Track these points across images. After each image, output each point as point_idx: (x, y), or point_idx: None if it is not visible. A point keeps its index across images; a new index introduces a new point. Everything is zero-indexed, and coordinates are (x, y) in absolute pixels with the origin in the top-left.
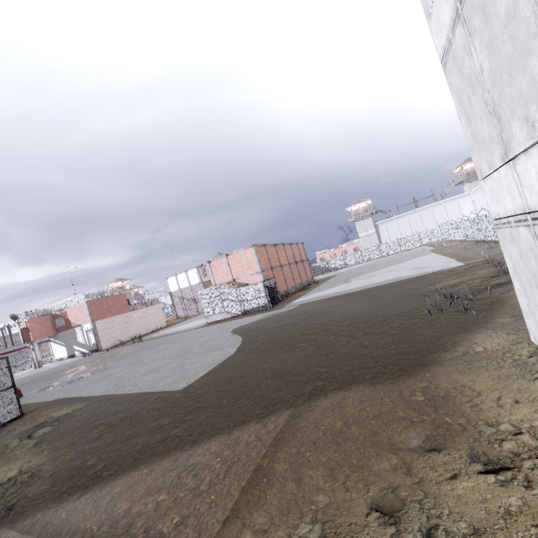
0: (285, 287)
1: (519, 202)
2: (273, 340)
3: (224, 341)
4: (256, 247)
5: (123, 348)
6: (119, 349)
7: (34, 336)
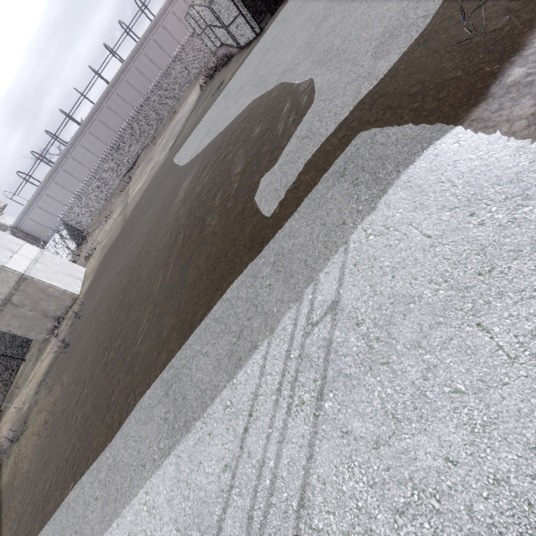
0: None
1: (29, 260)
2: (161, 197)
3: (217, 129)
4: None
5: None
6: None
7: None
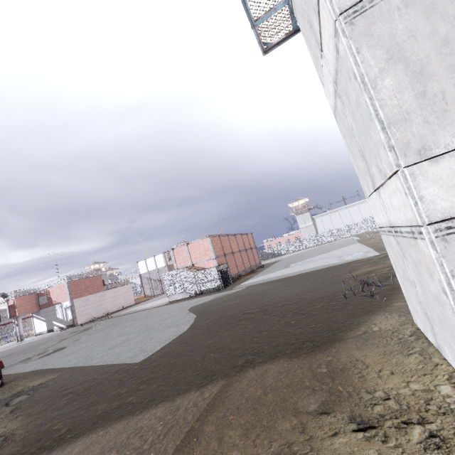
0: (236, 271)
1: (386, 218)
2: (220, 319)
3: (181, 319)
4: (212, 237)
5: (95, 323)
6: (92, 324)
7: (20, 312)
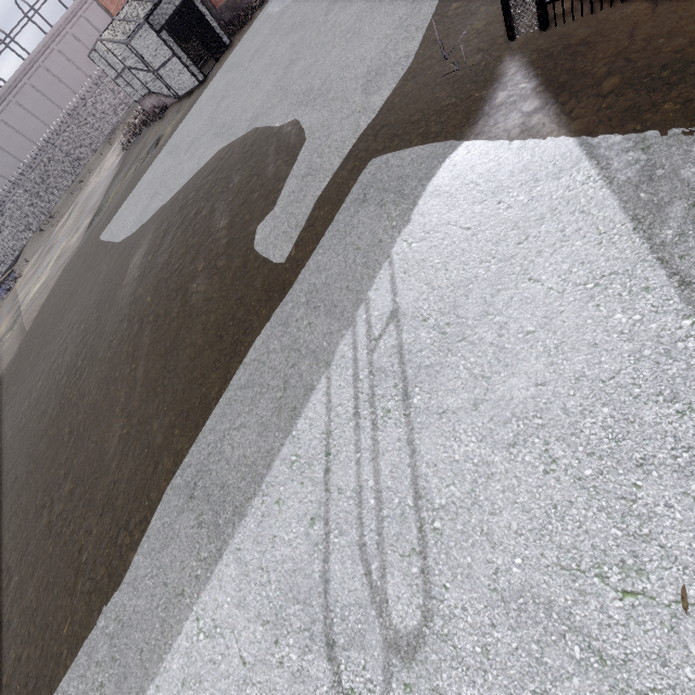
0: None
1: None
2: (93, 286)
3: (171, 189)
4: None
5: None
6: None
7: None
